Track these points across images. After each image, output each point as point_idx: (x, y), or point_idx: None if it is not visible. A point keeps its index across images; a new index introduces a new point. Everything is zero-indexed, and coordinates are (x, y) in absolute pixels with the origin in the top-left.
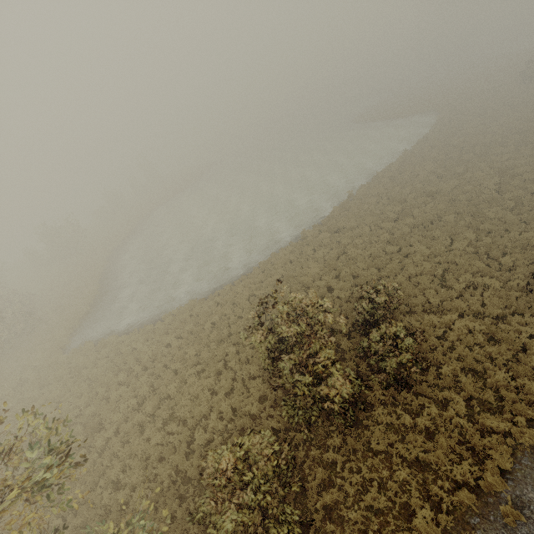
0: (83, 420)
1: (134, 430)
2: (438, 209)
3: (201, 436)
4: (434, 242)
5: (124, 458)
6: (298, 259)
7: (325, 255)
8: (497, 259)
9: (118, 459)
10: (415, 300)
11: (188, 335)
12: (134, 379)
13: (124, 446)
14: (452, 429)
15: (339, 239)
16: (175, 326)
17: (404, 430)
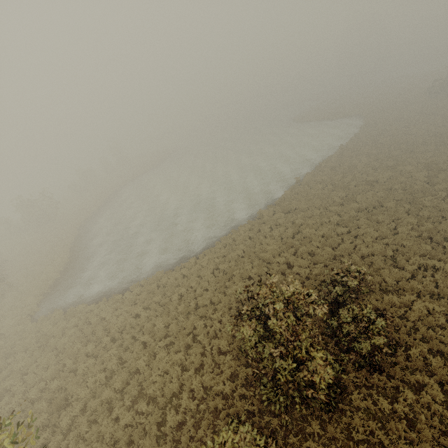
0: (48, 395)
1: (102, 409)
2: (378, 196)
3: (173, 418)
4: (380, 225)
5: (91, 440)
6: (256, 235)
7: (281, 233)
8: (440, 243)
9: (83, 441)
10: (372, 280)
11: (156, 306)
12: (103, 351)
13: (92, 428)
14: (431, 416)
15: (292, 219)
16: (143, 297)
17: (381, 416)
